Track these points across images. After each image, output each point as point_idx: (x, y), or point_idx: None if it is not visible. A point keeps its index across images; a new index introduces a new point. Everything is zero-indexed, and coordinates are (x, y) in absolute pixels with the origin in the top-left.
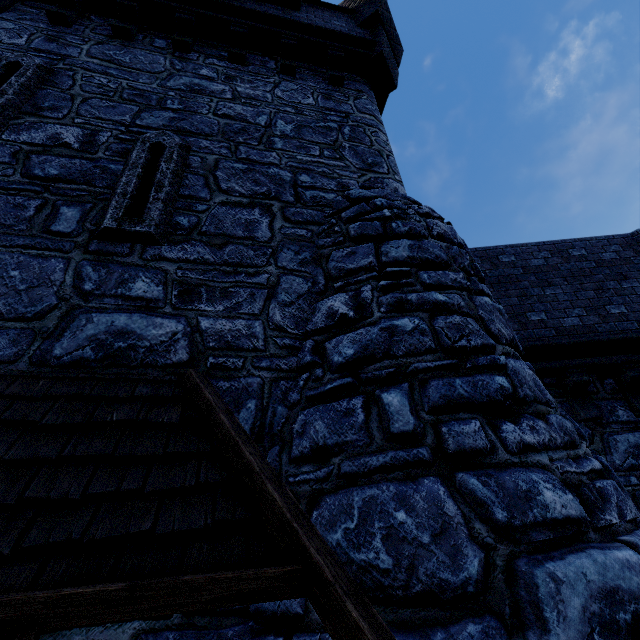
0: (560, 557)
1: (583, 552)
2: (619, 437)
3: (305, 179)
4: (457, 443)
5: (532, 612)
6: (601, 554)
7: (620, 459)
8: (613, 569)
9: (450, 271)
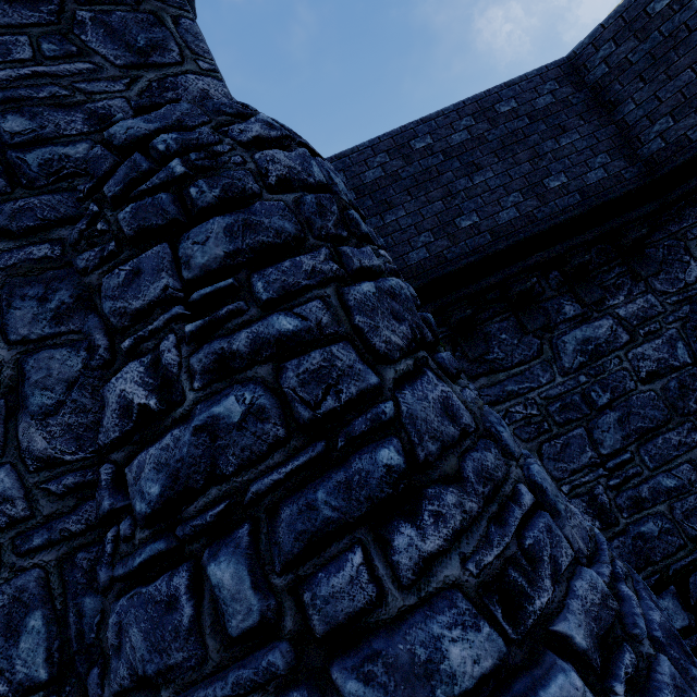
0: None
1: None
2: (567, 337)
3: (16, 126)
4: (326, 619)
5: None
6: None
7: (569, 361)
8: None
9: (306, 251)
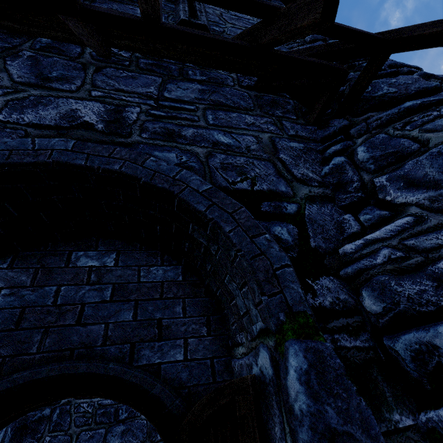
0: None
1: None
2: None
3: None
4: (408, 69)
5: None
6: None
7: None
8: None
9: None
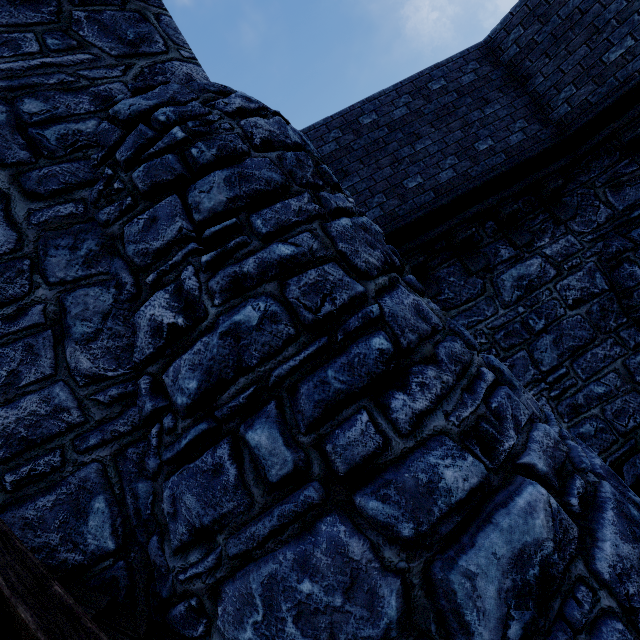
0: (470, 544)
1: (490, 524)
2: (505, 276)
3: (33, 107)
4: (346, 461)
5: (455, 620)
6: (506, 517)
7: (508, 296)
8: (518, 527)
9: (292, 196)
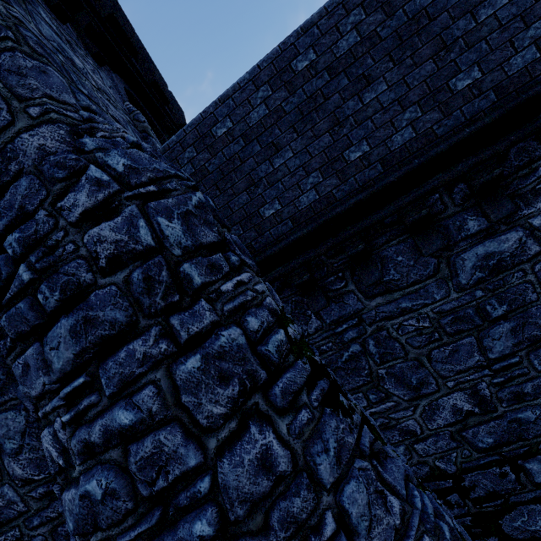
0: None
1: None
2: (467, 254)
3: None
4: None
5: None
6: None
7: (466, 278)
8: None
9: (140, 332)
